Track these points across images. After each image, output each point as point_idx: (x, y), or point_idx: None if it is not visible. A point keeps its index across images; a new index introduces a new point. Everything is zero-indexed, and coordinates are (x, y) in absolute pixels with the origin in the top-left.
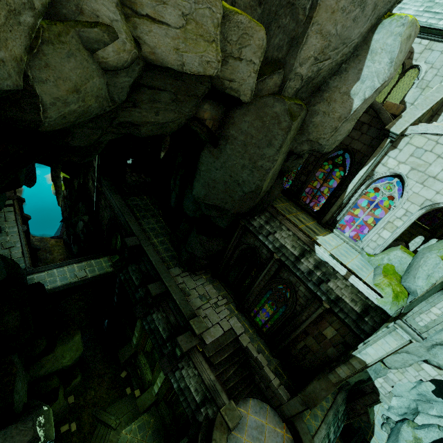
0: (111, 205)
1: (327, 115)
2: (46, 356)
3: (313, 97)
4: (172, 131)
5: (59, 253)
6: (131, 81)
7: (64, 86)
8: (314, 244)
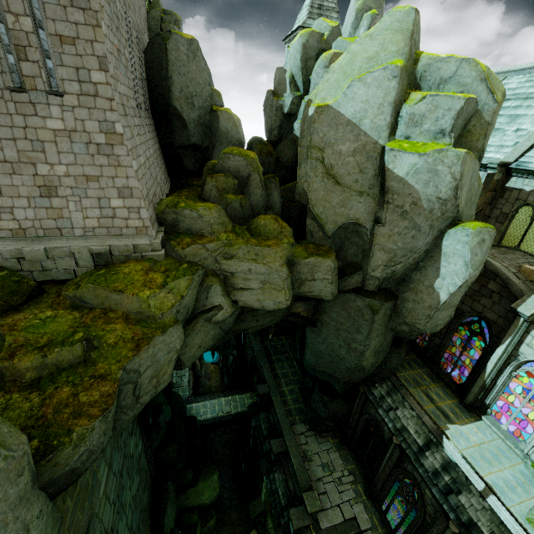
0: (252, 347)
1: (417, 303)
2: (191, 488)
3: (401, 286)
4: (273, 323)
5: (215, 380)
6: (234, 318)
7: (194, 349)
8: (442, 435)
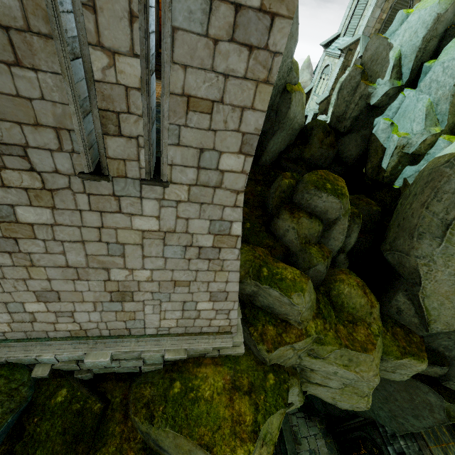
0: None
1: None
2: None
3: None
4: None
5: None
6: None
7: None
8: None
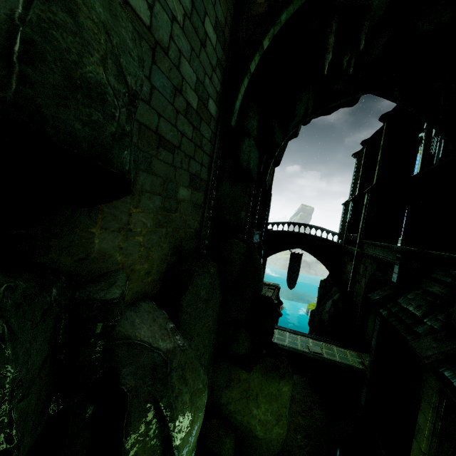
0: (372, 255)
1: None
2: (240, 368)
3: None
4: None
5: None
6: None
7: None
8: None
